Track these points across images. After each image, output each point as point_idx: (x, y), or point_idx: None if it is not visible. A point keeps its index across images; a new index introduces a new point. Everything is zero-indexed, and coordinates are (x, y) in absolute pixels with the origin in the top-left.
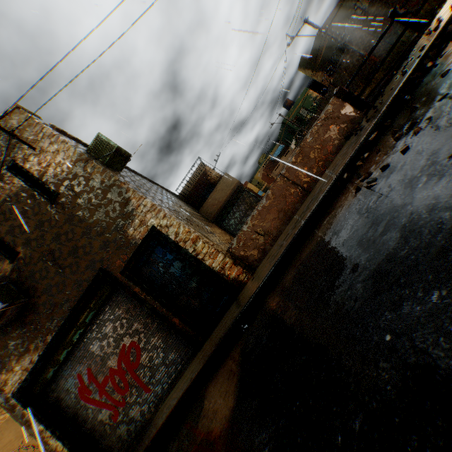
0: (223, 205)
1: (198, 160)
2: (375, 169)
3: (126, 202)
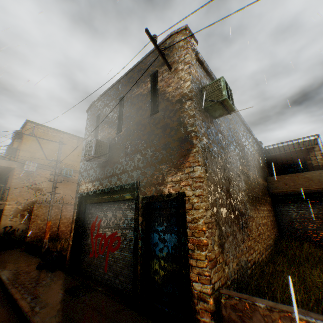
0: (294, 192)
1: (313, 136)
2: None
3: (185, 154)
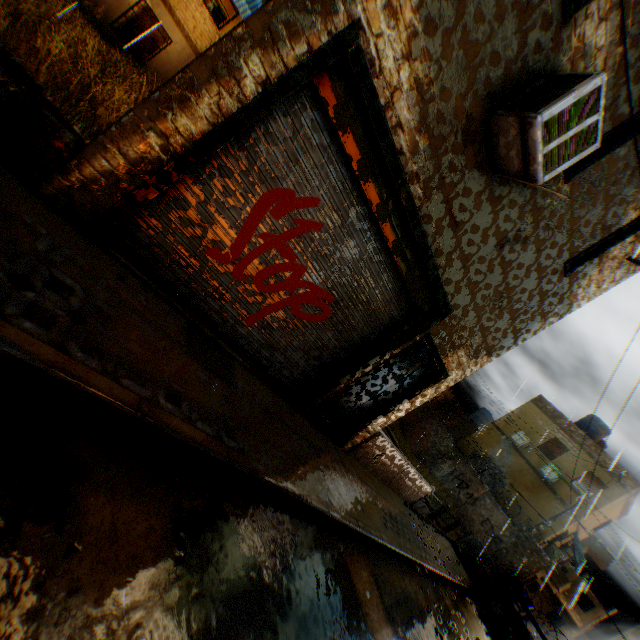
0: None
1: None
2: (432, 613)
3: (490, 353)
